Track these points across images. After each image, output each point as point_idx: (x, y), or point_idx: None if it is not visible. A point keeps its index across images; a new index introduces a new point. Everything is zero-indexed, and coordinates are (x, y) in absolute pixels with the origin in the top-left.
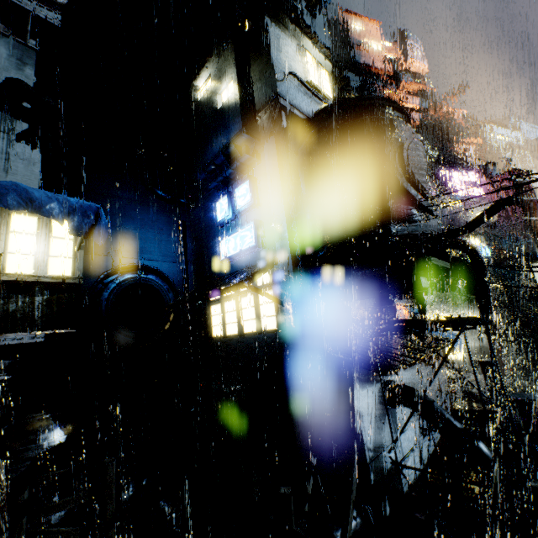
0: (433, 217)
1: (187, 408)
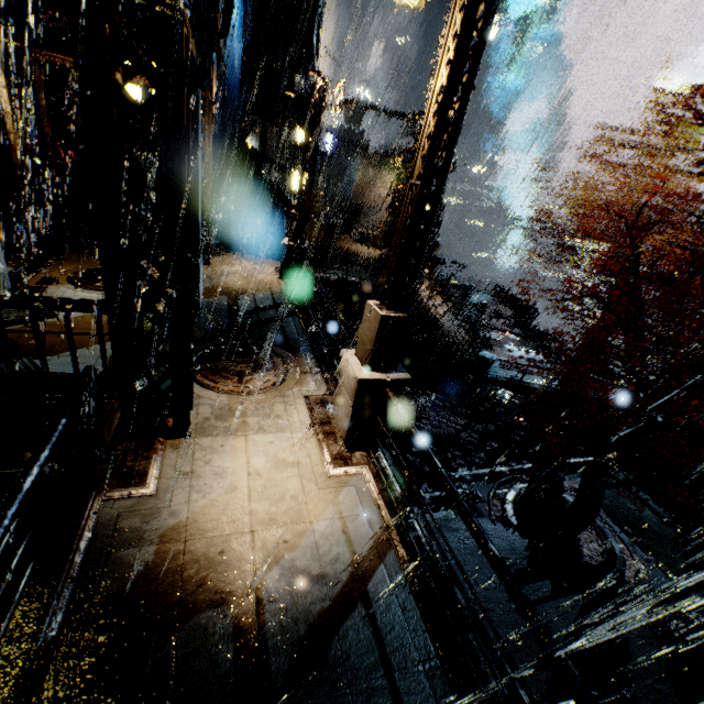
0: (312, 77)
1: None
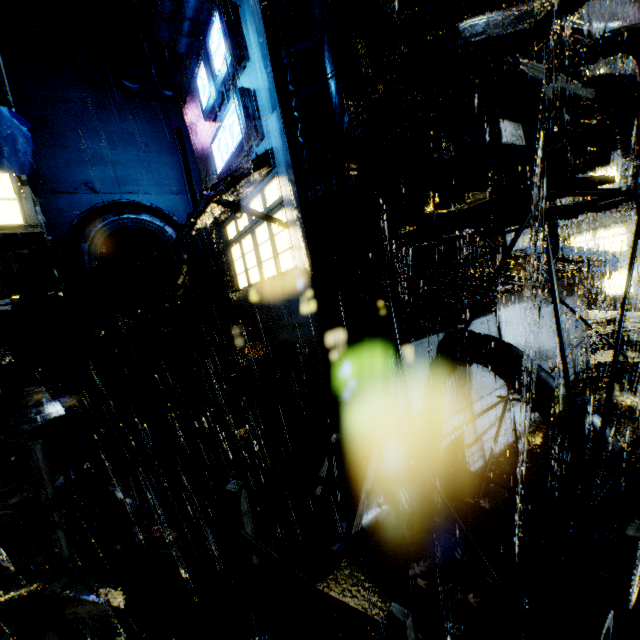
0: None
1: (227, 373)
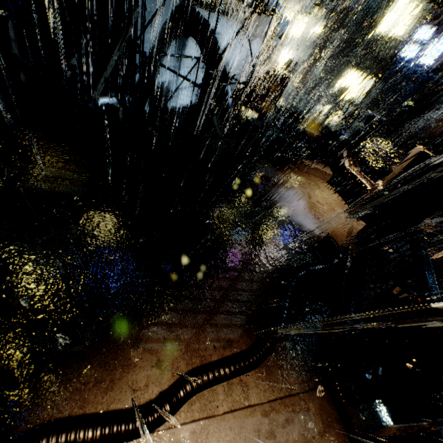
0: None
1: None
